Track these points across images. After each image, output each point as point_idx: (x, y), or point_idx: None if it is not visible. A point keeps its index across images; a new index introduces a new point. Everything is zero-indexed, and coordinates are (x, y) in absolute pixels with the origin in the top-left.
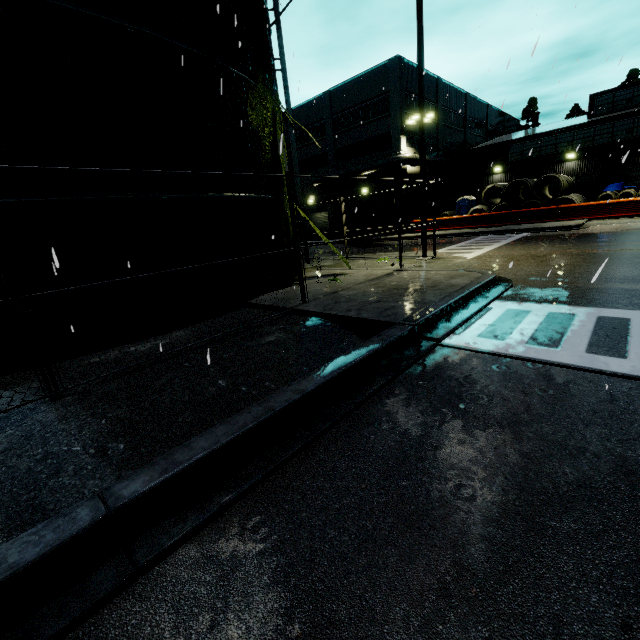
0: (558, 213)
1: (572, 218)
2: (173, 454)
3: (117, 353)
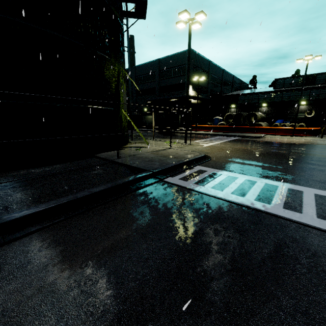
0: (254, 130)
1: (260, 133)
2: (30, 208)
3: (25, 172)
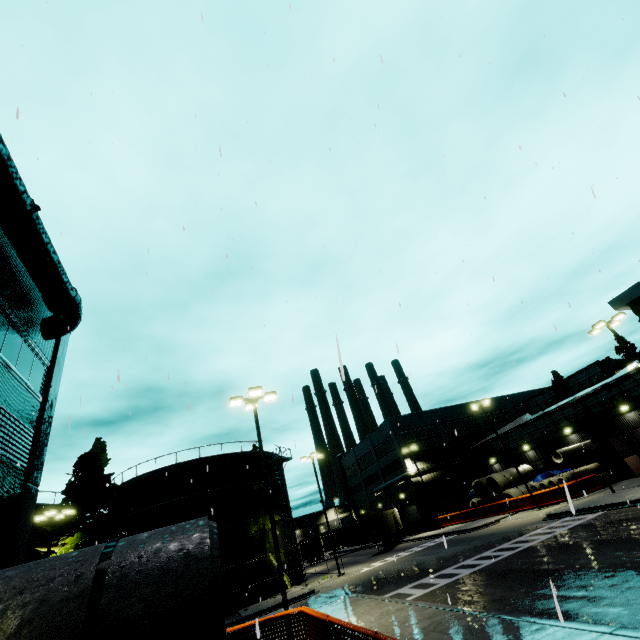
0: (498, 508)
1: (507, 511)
2: None
3: None
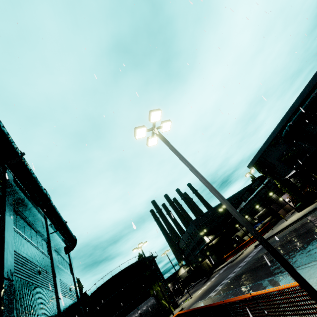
0: (242, 246)
1: (245, 247)
2: None
3: None
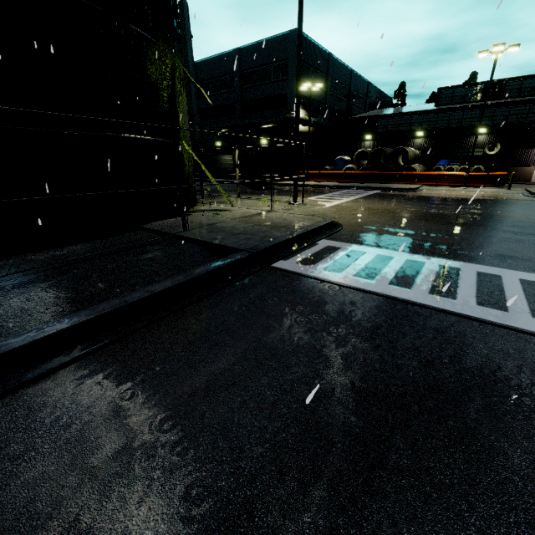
0: (404, 178)
1: (413, 183)
2: (44, 327)
3: (17, 260)
